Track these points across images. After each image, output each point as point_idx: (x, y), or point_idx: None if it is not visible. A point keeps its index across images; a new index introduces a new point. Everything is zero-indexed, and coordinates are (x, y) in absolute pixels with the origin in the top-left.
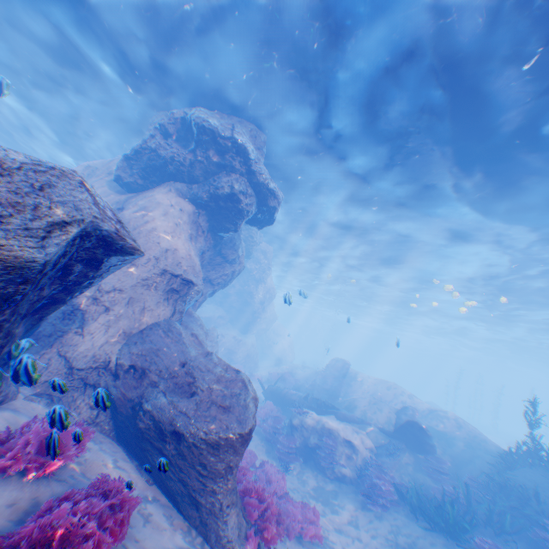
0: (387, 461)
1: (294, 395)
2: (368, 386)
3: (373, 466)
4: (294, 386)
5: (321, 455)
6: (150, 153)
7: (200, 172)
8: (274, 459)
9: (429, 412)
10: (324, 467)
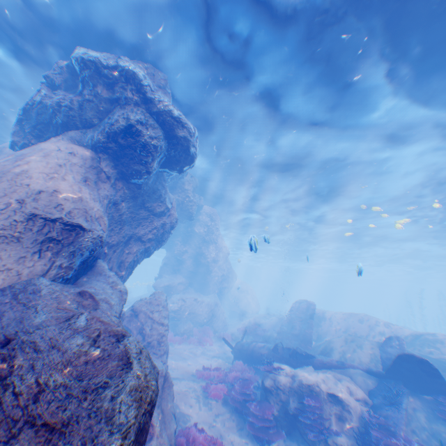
0: (392, 416)
1: (262, 348)
2: (339, 323)
3: (376, 427)
4: (263, 337)
5: (306, 423)
6: (37, 106)
7: (91, 113)
8: (248, 438)
9: (416, 339)
10: (314, 440)
